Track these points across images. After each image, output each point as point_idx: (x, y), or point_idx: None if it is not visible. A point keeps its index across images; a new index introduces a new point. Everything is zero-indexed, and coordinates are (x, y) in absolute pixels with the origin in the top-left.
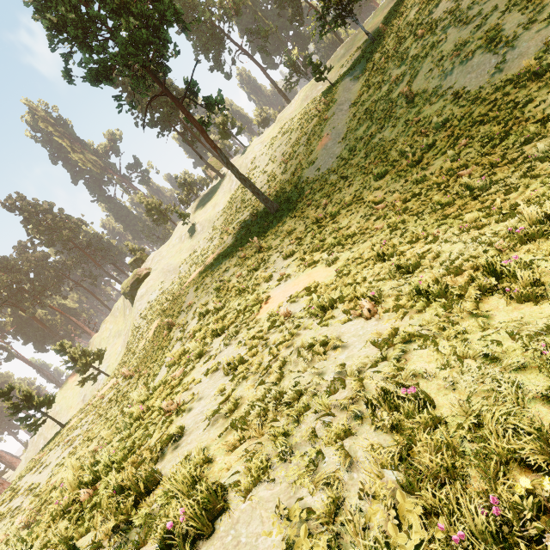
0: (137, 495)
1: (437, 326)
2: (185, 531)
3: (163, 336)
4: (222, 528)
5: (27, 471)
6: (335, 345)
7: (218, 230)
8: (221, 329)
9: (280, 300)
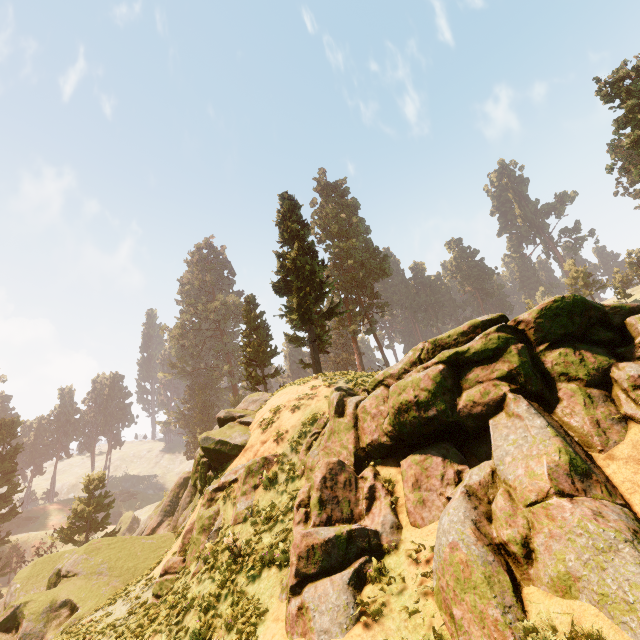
0: None
1: None
2: None
3: None
4: None
5: None
6: None
7: None
8: None
9: None
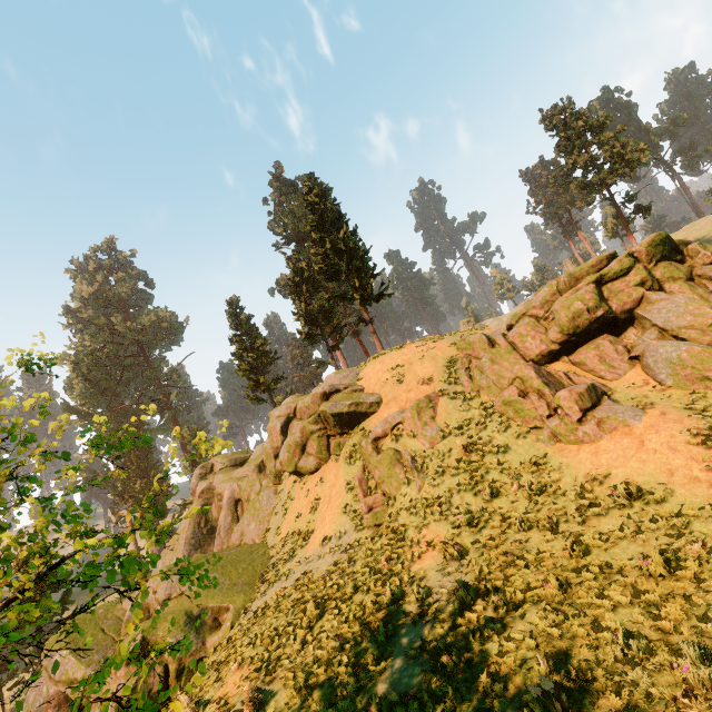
0: None
1: None
2: None
3: None
4: None
5: None
6: None
7: None
8: None
9: None
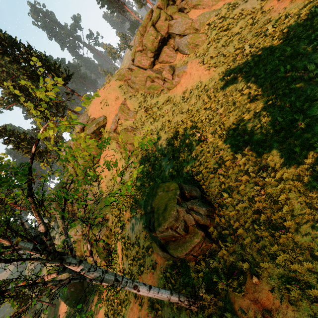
0: None
1: None
2: None
3: None
4: None
5: None
6: None
7: None
8: None
9: None
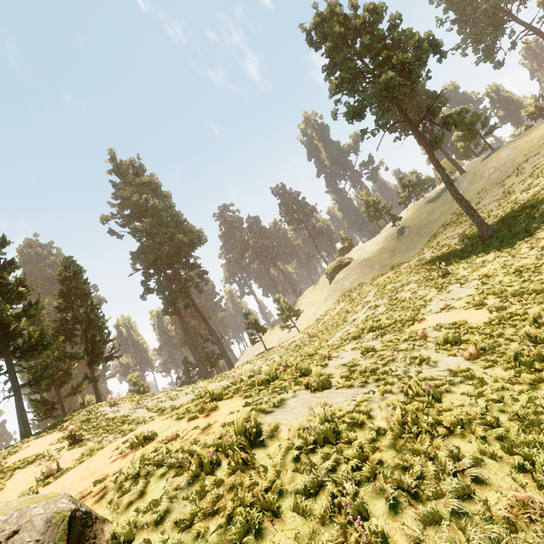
0: (301, 373)
1: (495, 379)
2: (313, 384)
3: (341, 317)
4: (325, 391)
5: (246, 363)
6: (430, 364)
7: (424, 239)
8: (376, 328)
9: (430, 324)
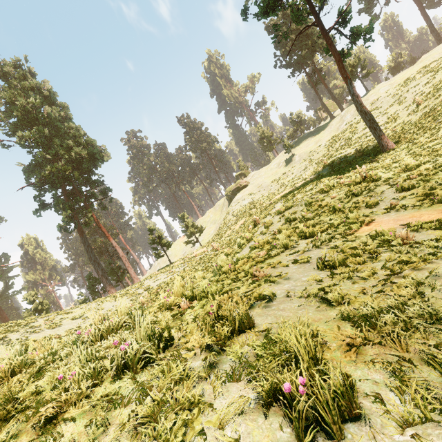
0: (231, 327)
1: None
2: (301, 407)
3: (248, 229)
4: None
5: (149, 278)
6: None
7: (314, 163)
8: (310, 233)
9: (390, 226)
